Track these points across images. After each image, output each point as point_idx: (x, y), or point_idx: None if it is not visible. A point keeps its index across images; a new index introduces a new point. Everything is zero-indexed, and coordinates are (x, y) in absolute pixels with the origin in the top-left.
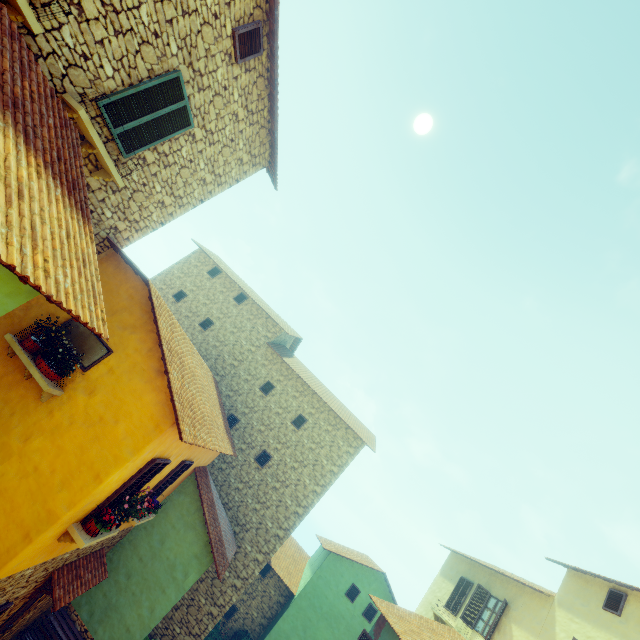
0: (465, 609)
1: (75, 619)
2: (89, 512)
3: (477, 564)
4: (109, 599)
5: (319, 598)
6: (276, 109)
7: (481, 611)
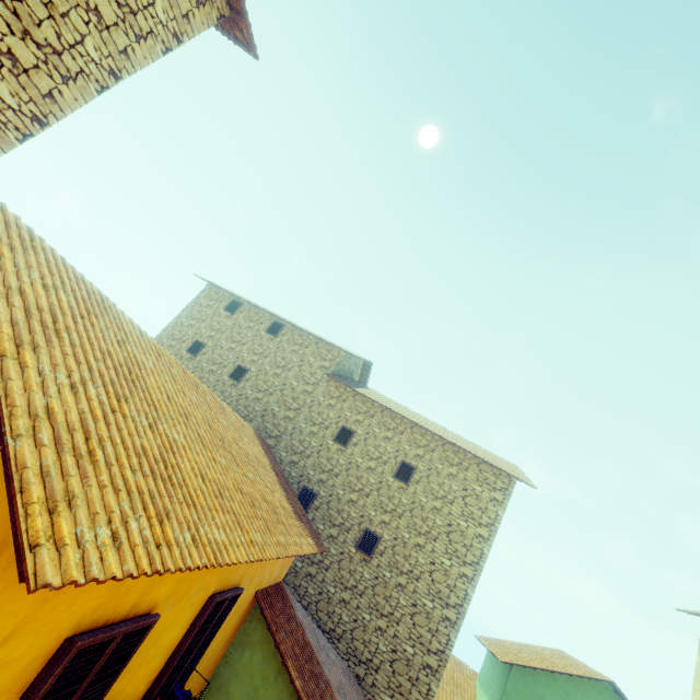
0: None
1: None
2: None
3: None
4: None
5: None
6: None
7: None
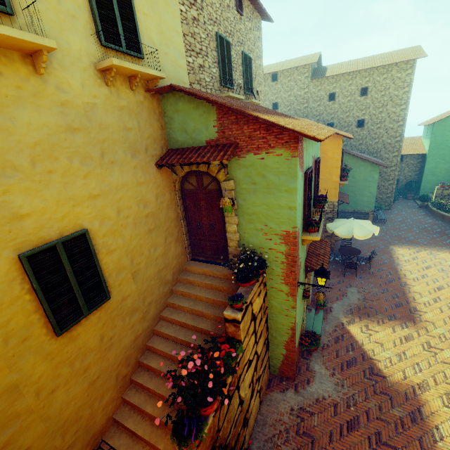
0: None
1: (347, 211)
2: (339, 178)
3: None
4: (352, 201)
5: (442, 144)
6: (258, 1)
7: None
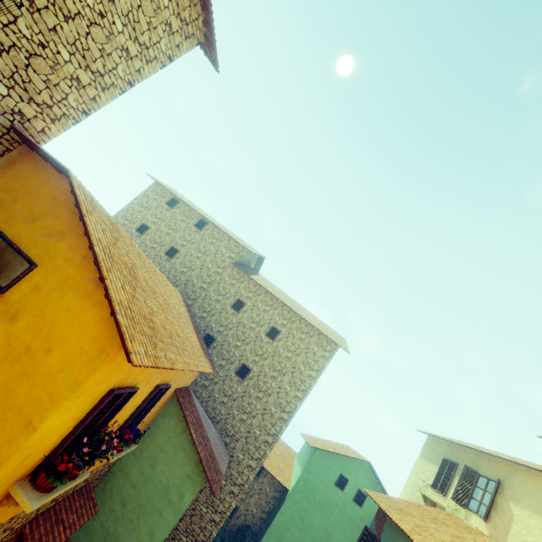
0: (455, 490)
1: None
2: (37, 464)
3: (458, 445)
4: (107, 529)
5: (311, 490)
6: None
7: (472, 491)
